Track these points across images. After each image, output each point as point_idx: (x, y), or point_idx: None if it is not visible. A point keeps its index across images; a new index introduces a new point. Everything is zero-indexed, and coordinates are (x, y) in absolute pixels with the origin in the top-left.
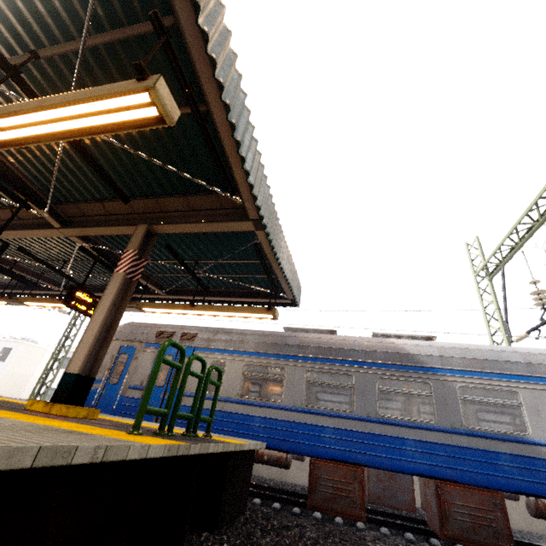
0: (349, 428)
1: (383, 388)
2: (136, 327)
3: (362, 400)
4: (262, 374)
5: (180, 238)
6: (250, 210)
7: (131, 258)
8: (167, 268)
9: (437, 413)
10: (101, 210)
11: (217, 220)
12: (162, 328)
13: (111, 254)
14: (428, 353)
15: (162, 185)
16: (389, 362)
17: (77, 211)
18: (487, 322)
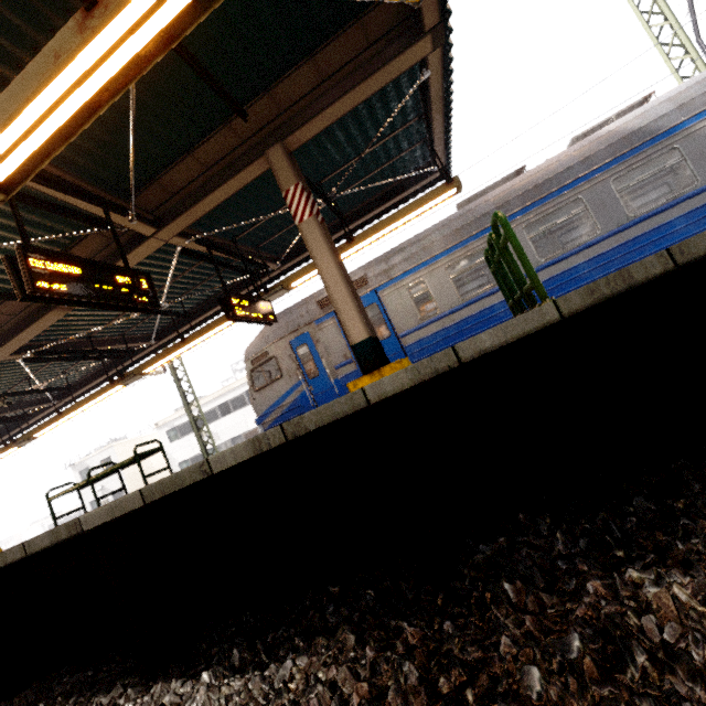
0: (604, 251)
1: (622, 188)
2: (287, 315)
3: (604, 216)
4: (473, 264)
5: (297, 155)
6: (427, 10)
7: (302, 195)
8: (275, 224)
9: (697, 173)
10: (193, 169)
11: (368, 72)
12: (317, 297)
13: (211, 243)
14: (660, 114)
15: (273, 58)
16: (616, 155)
17: (160, 193)
18: (666, 56)
